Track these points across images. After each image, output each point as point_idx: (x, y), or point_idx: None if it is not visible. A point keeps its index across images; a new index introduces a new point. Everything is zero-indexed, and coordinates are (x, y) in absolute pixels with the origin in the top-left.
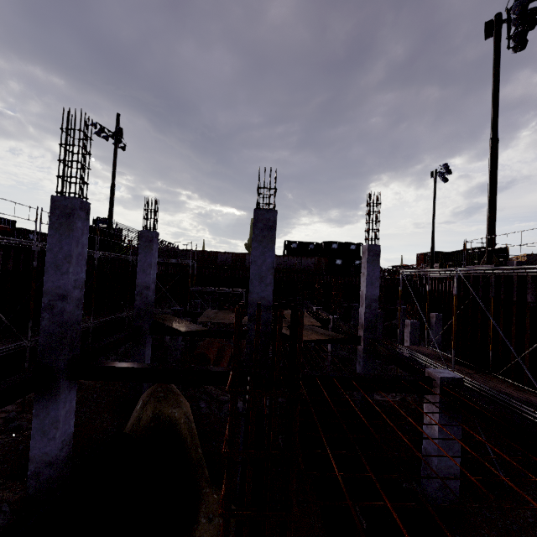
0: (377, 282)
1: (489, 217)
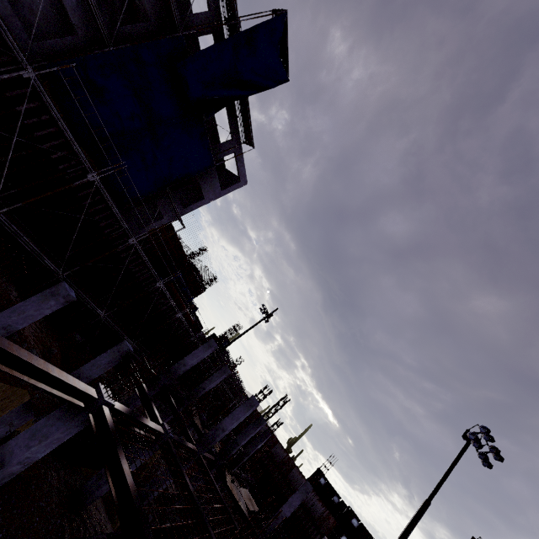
0: (293, 508)
1: None
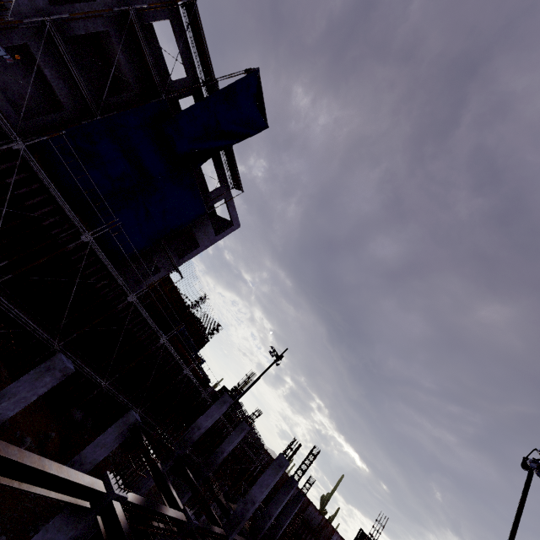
0: None
1: None
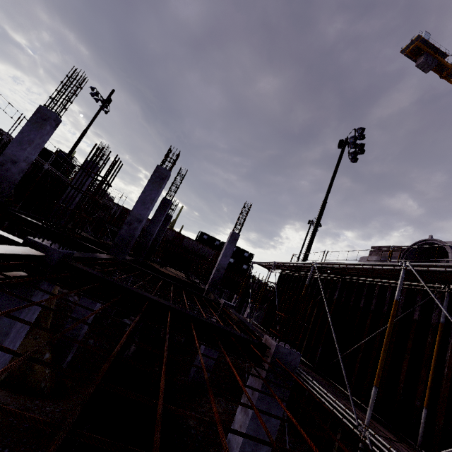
0: (230, 257)
1: (308, 243)
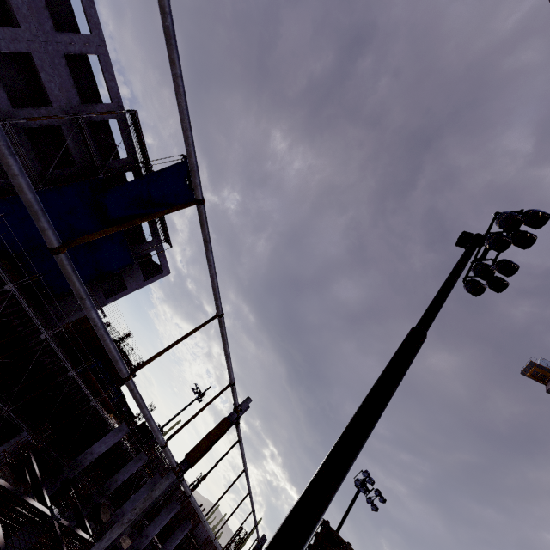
0: None
1: None
